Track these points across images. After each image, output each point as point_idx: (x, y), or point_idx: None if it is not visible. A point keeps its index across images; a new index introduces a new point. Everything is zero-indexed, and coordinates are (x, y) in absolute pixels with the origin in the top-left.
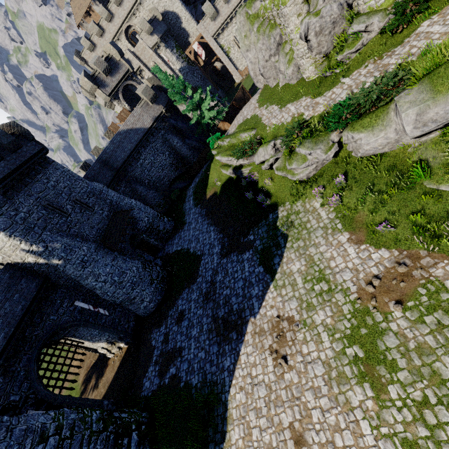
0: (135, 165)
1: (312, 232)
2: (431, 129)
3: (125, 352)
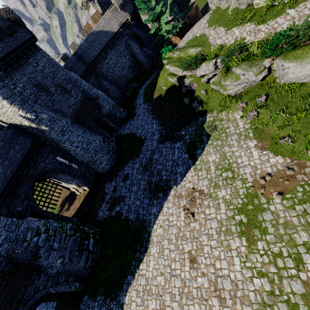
0: (102, 63)
1: (229, 136)
2: None
3: (88, 193)
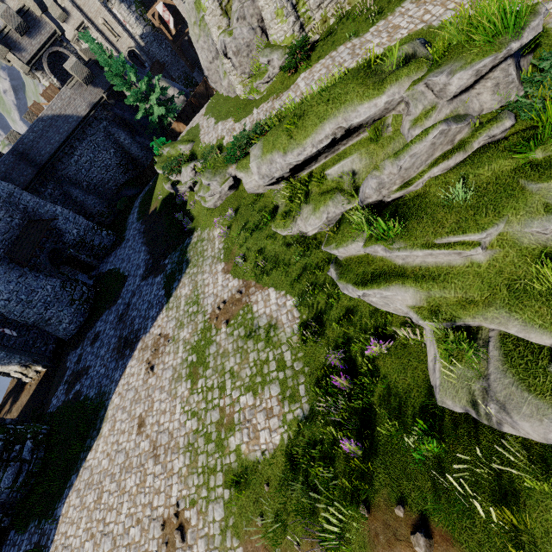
0: (67, 162)
1: (205, 260)
2: (269, 181)
3: (43, 375)
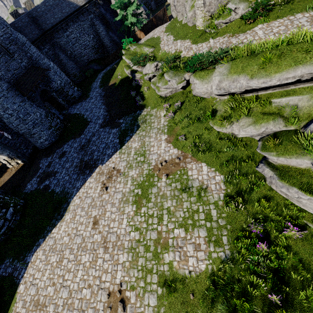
0: (61, 34)
1: (152, 129)
2: (222, 93)
3: (21, 167)
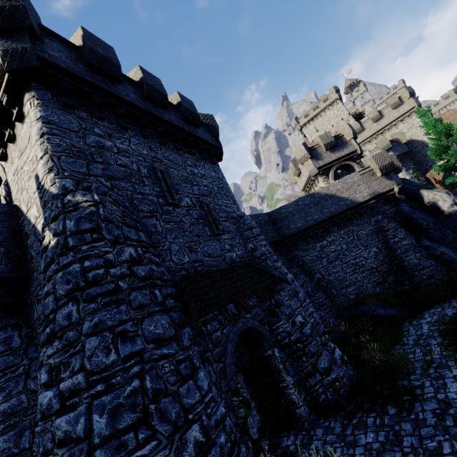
0: (311, 243)
1: None
2: None
3: None
